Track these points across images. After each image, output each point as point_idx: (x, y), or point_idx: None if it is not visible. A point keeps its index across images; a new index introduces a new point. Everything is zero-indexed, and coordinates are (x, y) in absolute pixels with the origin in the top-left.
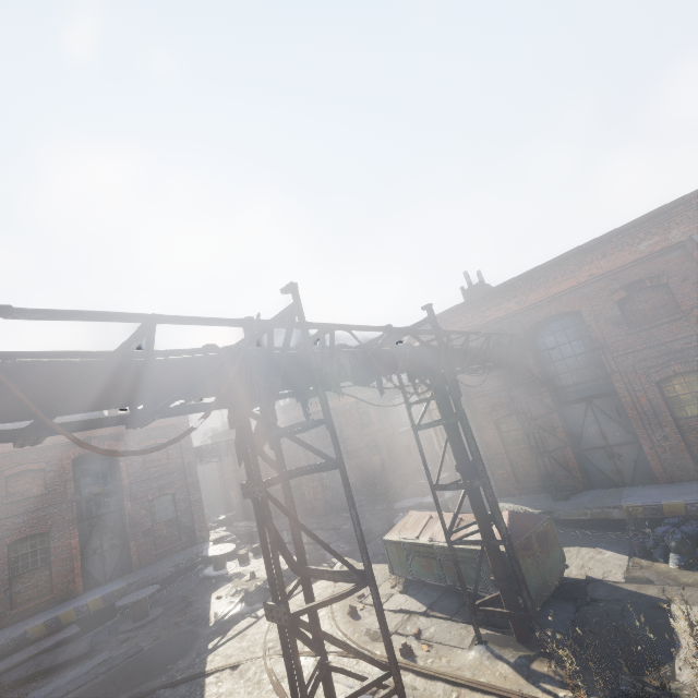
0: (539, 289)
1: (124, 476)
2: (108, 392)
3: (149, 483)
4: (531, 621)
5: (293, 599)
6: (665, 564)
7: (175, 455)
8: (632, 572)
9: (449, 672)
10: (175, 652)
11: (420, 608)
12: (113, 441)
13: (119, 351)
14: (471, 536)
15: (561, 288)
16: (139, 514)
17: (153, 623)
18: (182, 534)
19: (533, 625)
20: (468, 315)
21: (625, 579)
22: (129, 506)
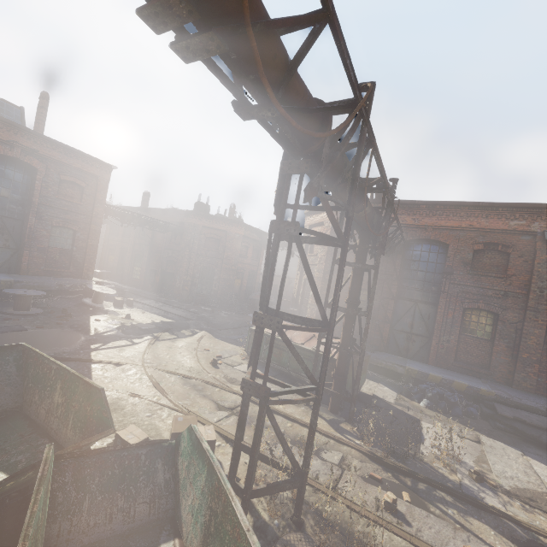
0: (433, 217)
1: (37, 194)
2: (269, 54)
3: (57, 212)
4: (351, 402)
5: (163, 342)
6: (418, 403)
7: (87, 201)
8: (399, 400)
9: (286, 413)
10: (59, 341)
11: None
12: (36, 159)
13: (300, 20)
14: (321, 346)
15: (447, 224)
16: (39, 232)
17: (34, 316)
18: (72, 265)
19: (351, 405)
20: None
21: (395, 403)
22: (32, 221)
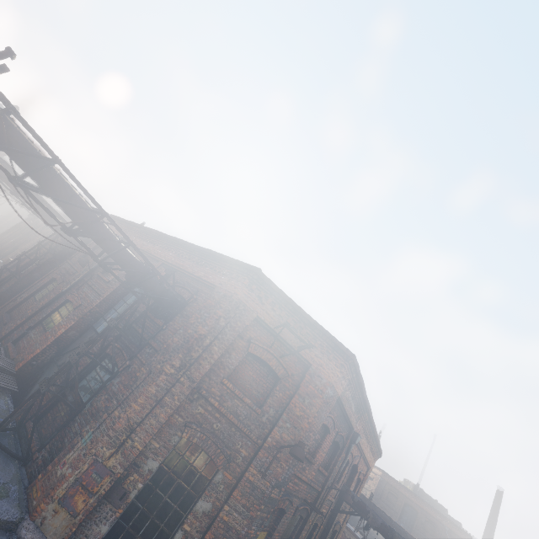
0: None
1: None
2: None
3: None
4: None
5: None
6: None
7: None
8: None
9: None
10: None
11: None
12: None
13: None
14: None
15: None
16: None
17: None
18: None
19: None
20: None
21: None
22: None
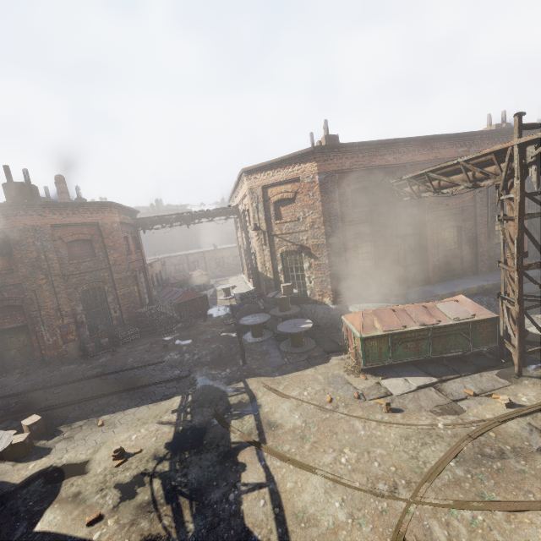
0: (409, 154)
1: None
2: None
3: None
4: None
5: (271, 438)
6: None
7: None
8: None
9: None
10: None
11: (430, 379)
12: None
13: None
14: (456, 314)
15: (420, 158)
16: None
17: None
18: None
19: None
20: (360, 155)
21: None
22: None
